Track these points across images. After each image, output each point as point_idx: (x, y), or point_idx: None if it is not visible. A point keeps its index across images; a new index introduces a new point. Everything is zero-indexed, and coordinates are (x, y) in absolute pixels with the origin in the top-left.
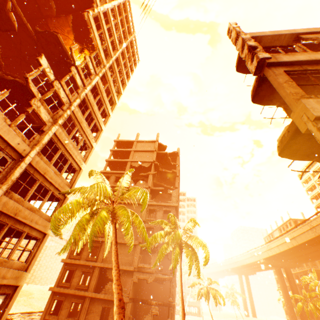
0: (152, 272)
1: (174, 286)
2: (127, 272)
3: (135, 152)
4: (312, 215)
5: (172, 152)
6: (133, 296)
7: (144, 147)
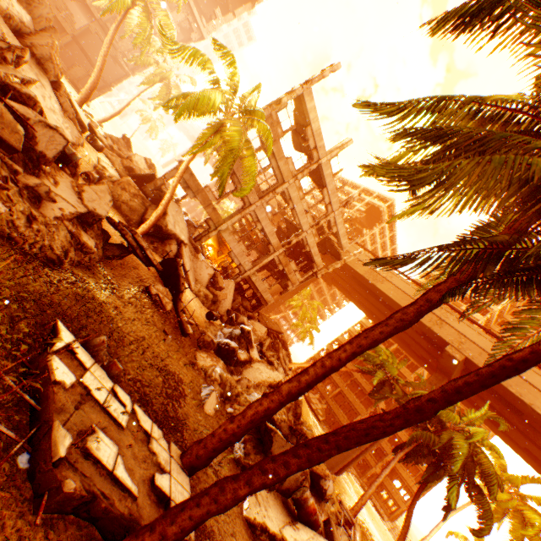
0: (117, 50)
1: None
2: (86, 5)
3: None
4: None
5: None
6: (77, 36)
7: None
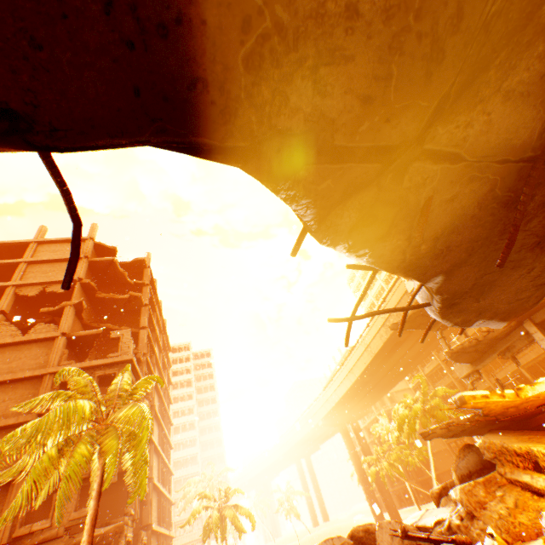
0: (57, 536)
1: (148, 539)
2: None
3: (32, 266)
4: (365, 329)
5: (132, 261)
6: None
7: (58, 252)
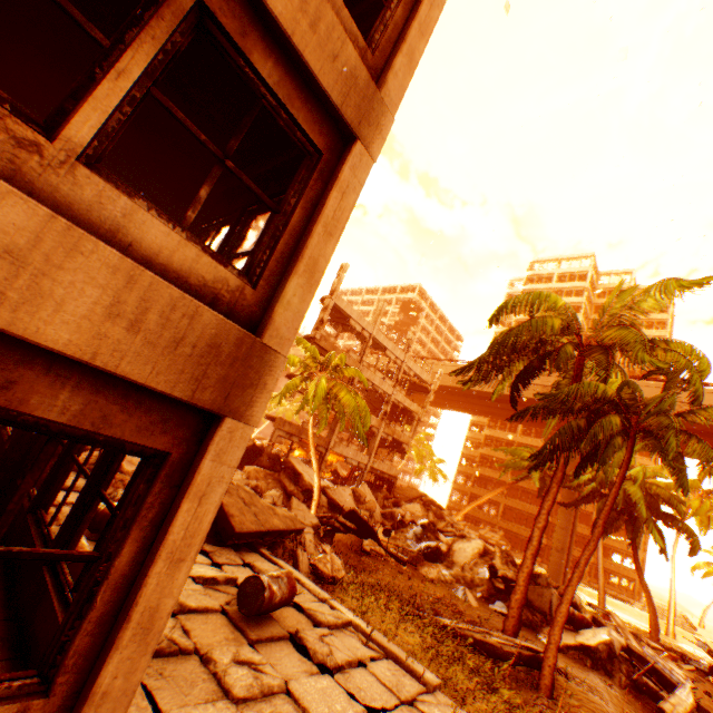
0: None
1: None
2: None
3: None
4: None
5: None
6: None
7: None
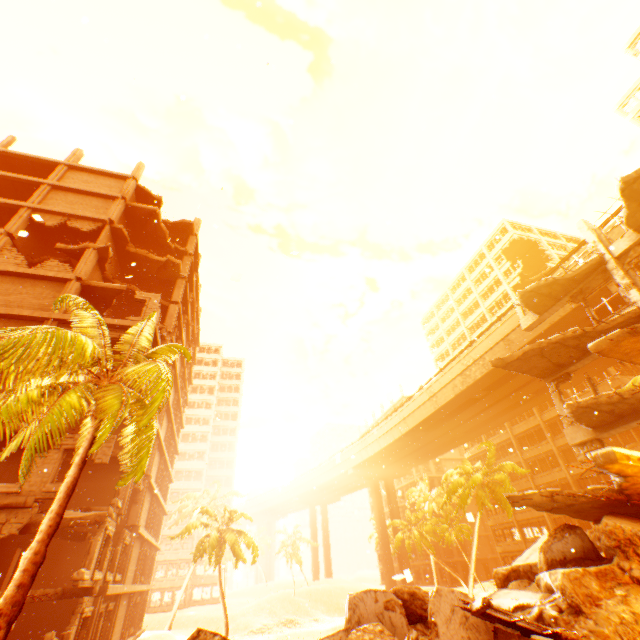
0: (25, 505)
1: (131, 541)
2: None
3: (57, 192)
4: (435, 374)
5: (177, 222)
6: None
7: (91, 184)
